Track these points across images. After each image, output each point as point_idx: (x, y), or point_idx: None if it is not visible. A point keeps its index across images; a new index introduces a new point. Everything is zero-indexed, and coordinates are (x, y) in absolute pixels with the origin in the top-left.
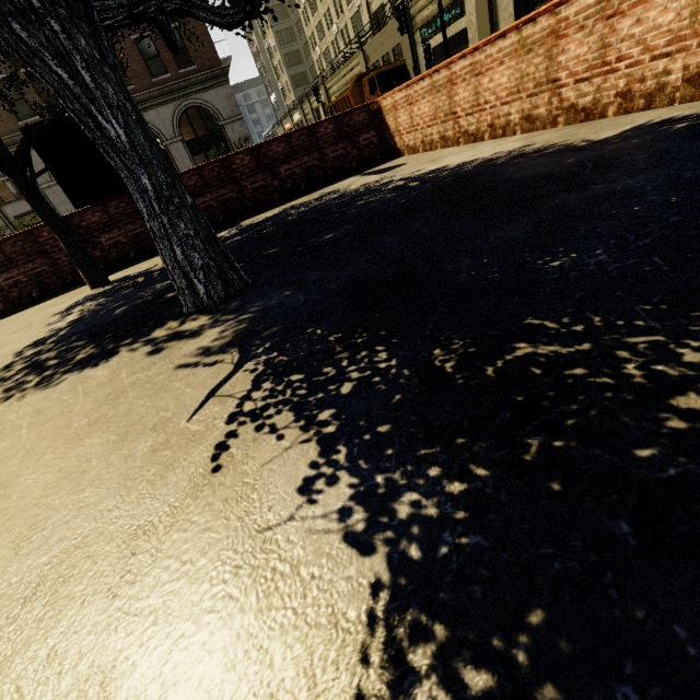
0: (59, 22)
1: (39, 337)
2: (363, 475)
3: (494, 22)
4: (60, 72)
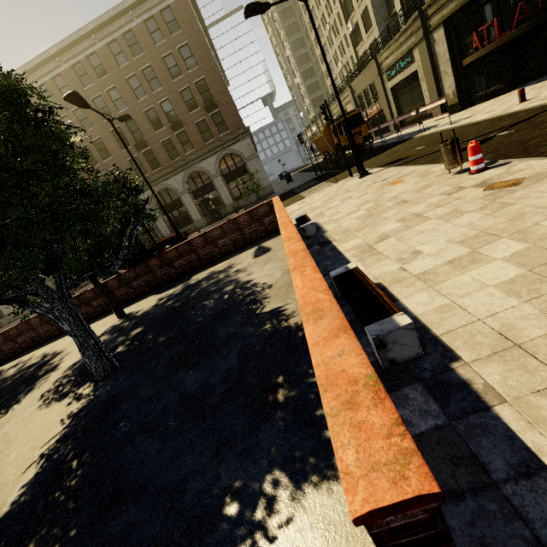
0: (49, 303)
1: (77, 360)
2: (28, 487)
3: (436, 66)
4: (50, 316)
